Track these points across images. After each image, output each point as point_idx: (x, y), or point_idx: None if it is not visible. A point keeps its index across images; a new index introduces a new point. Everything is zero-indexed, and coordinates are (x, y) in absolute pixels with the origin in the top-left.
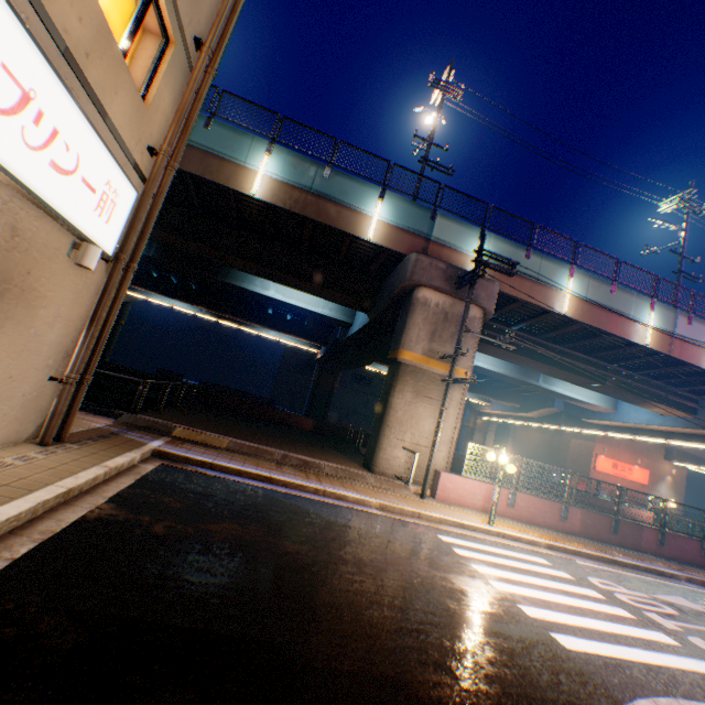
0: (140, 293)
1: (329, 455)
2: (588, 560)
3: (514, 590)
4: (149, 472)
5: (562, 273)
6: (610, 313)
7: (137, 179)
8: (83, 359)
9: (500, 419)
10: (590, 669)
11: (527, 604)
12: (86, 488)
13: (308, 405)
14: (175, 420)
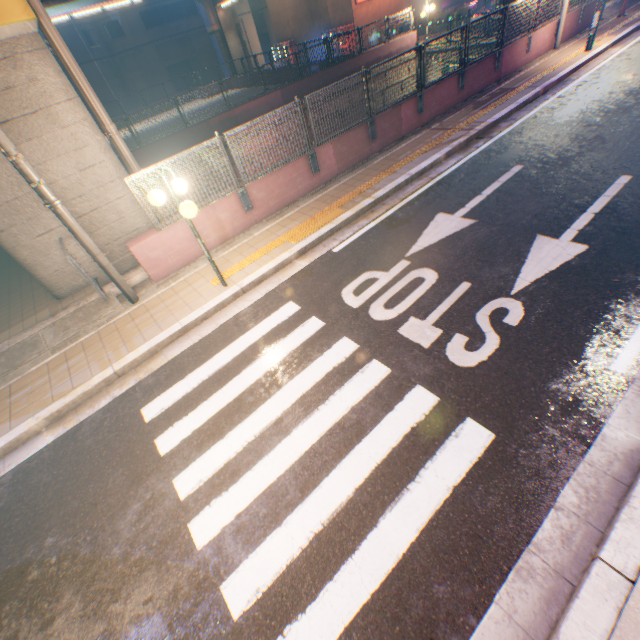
0: None
1: None
2: (349, 230)
3: (228, 517)
4: None
5: None
6: None
7: None
8: None
9: None
10: None
11: (239, 560)
12: None
13: None
14: None
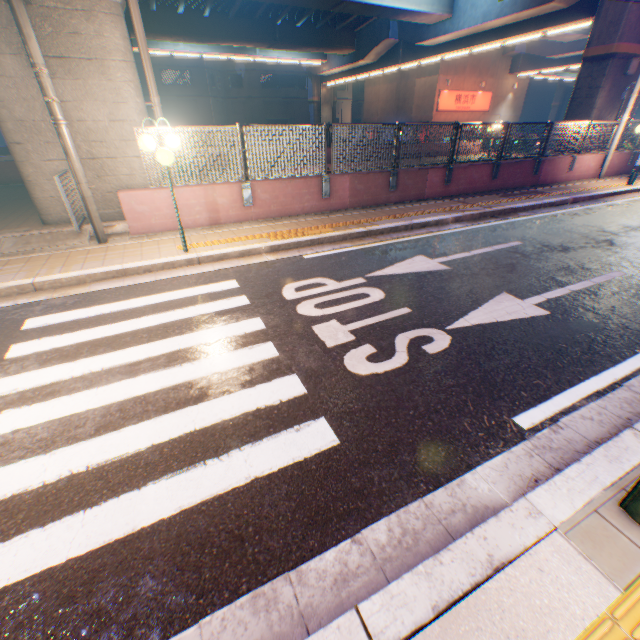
0: None
1: None
2: (330, 247)
3: (6, 429)
4: None
5: None
6: None
7: None
8: None
9: (343, 80)
10: None
11: None
12: None
13: None
14: None
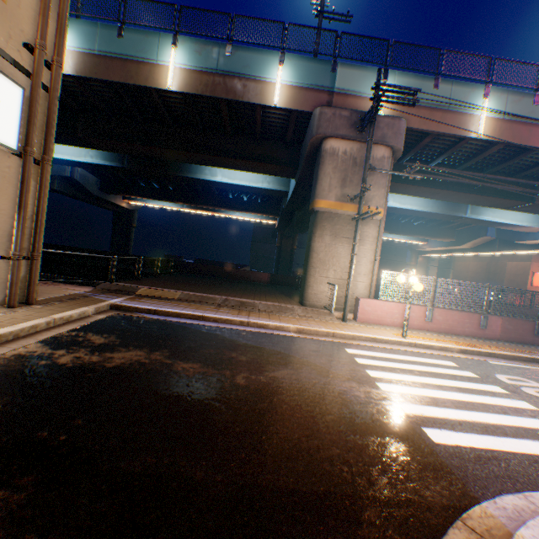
0: (138, 201)
1: (271, 297)
2: (504, 360)
3: (401, 391)
4: (97, 320)
5: (476, 95)
6: (534, 126)
7: (23, 77)
8: (21, 240)
9: (438, 254)
10: (455, 463)
11: (409, 402)
12: (24, 334)
13: (276, 266)
14: (146, 284)
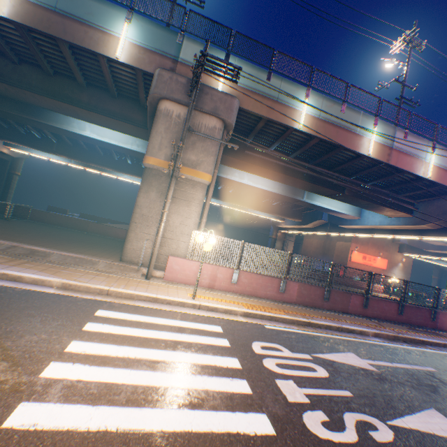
0: (22, 149)
1: (98, 250)
2: (283, 324)
3: (74, 376)
4: None
5: (300, 94)
6: (341, 129)
7: None
8: None
9: (291, 231)
10: None
11: (49, 399)
12: None
13: None
14: None
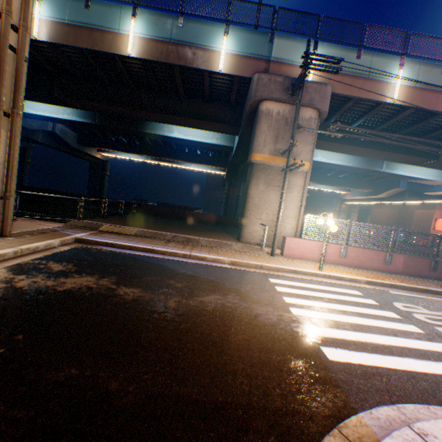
0: (110, 153)
1: (215, 235)
2: (402, 290)
3: (309, 315)
4: (61, 251)
5: (392, 66)
6: (441, 94)
7: None
8: None
9: (358, 202)
10: (343, 378)
11: (314, 324)
12: None
13: (224, 209)
14: (110, 222)
